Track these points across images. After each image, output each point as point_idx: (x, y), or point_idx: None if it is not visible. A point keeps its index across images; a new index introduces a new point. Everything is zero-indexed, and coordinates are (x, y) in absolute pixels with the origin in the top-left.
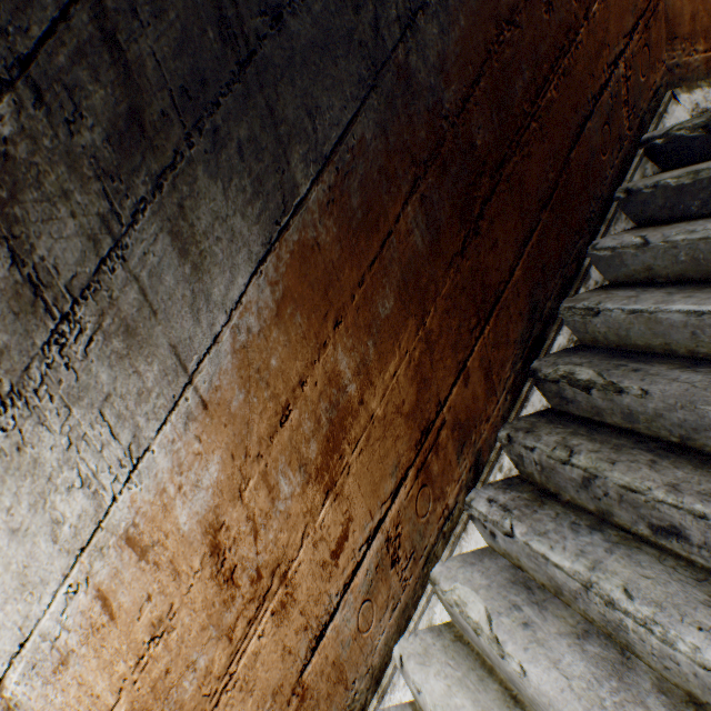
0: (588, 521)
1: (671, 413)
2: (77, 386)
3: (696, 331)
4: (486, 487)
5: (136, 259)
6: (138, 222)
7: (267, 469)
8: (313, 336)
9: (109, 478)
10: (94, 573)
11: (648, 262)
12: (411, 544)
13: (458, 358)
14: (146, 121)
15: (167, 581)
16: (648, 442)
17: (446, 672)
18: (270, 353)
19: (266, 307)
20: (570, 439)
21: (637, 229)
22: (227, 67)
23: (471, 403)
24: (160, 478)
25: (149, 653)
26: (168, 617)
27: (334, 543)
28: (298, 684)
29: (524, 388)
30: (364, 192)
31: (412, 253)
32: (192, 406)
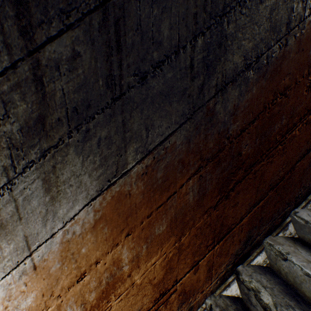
0: None
1: None
2: None
3: None
4: None
5: (18, 190)
6: (25, 172)
7: (61, 303)
8: (112, 239)
9: None
10: None
11: None
12: None
13: (195, 258)
14: (47, 122)
15: None
16: None
17: None
18: (83, 245)
19: (88, 222)
20: None
21: None
22: (105, 99)
23: (195, 282)
24: None
25: None
26: None
27: None
28: None
29: (229, 278)
30: (166, 170)
31: (185, 204)
32: (27, 267)
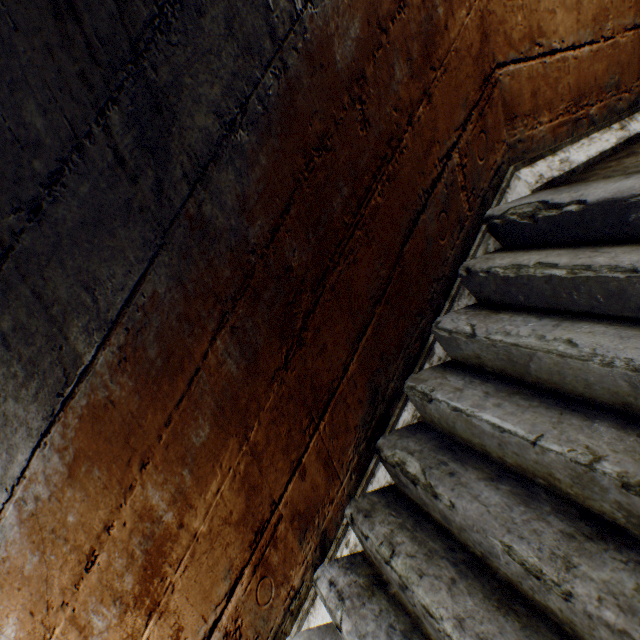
0: (403, 625)
1: (472, 532)
2: None
3: (501, 443)
4: (332, 563)
5: None
6: None
7: (75, 612)
8: (117, 482)
9: None
10: None
11: (477, 351)
12: (255, 630)
13: (291, 457)
14: None
15: None
16: (457, 551)
17: None
18: (66, 511)
19: (55, 472)
20: (396, 533)
21: (475, 309)
22: None
23: (311, 492)
24: None
25: None
26: None
27: None
28: None
29: (371, 464)
30: (163, 341)
31: (227, 380)
32: None
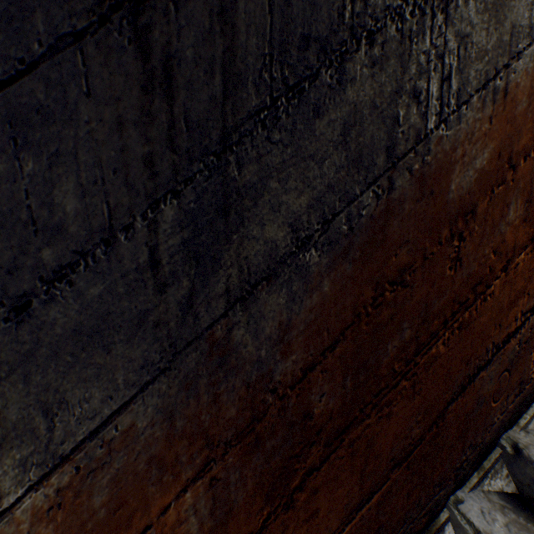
0: None
1: None
2: None
3: None
4: None
5: None
6: None
7: None
8: None
9: None
10: None
11: None
12: None
13: None
14: None
15: None
16: None
17: None
18: None
19: None
20: None
21: (517, 509)
22: None
23: None
24: None
25: None
26: None
27: None
28: None
29: None
30: (118, 486)
31: None
32: None
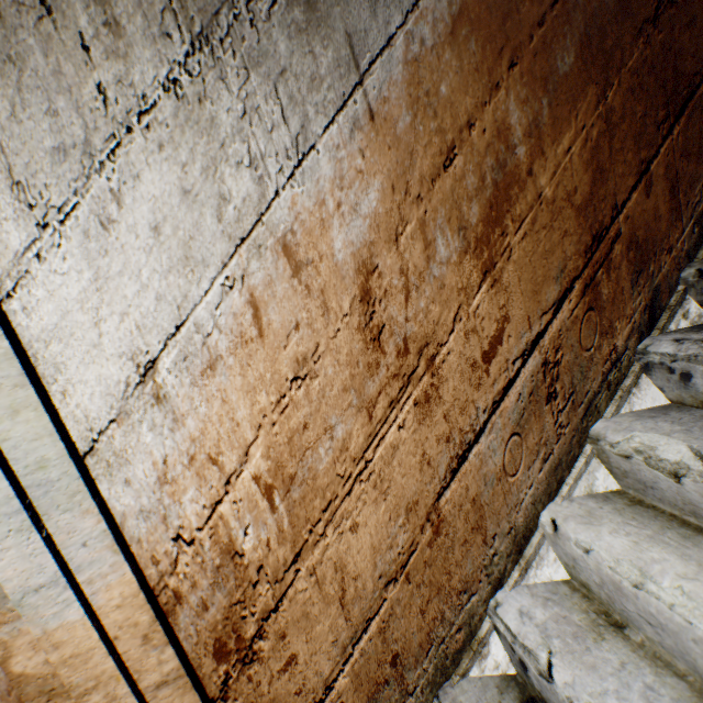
0: None
1: None
2: (257, 50)
3: None
4: (665, 334)
5: None
6: None
7: (425, 219)
8: (486, 72)
9: (274, 167)
10: (250, 274)
11: None
12: (570, 382)
13: (639, 156)
14: None
15: (315, 315)
16: None
17: (626, 531)
18: (440, 78)
19: (441, 20)
20: None
21: None
22: None
23: (651, 222)
24: (321, 186)
25: (290, 396)
26: (312, 359)
27: (487, 343)
28: (433, 511)
29: None
30: None
31: (598, 5)
32: (359, 113)
